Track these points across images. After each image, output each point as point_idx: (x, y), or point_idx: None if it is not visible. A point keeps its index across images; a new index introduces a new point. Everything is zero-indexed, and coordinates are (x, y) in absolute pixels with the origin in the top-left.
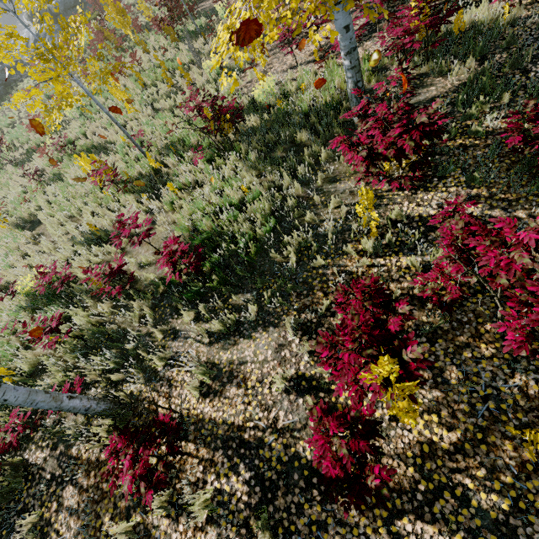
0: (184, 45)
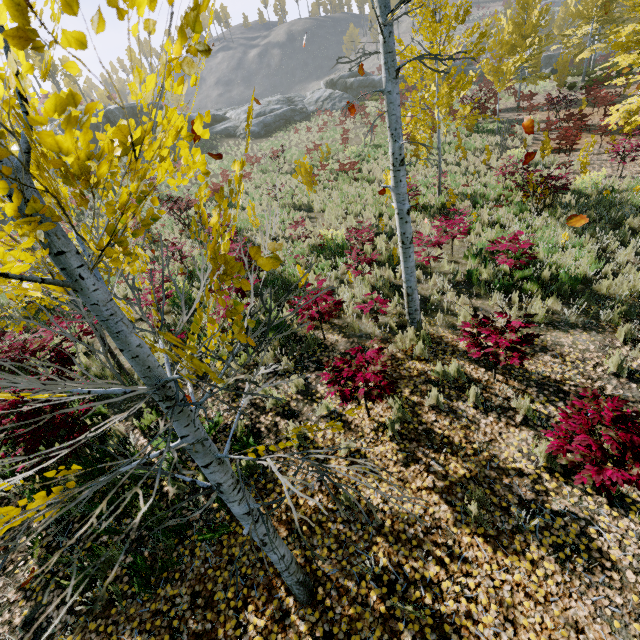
0: (478, 136)
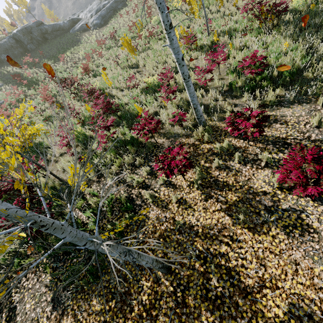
0: None
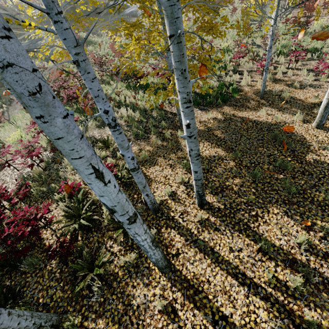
0: None
